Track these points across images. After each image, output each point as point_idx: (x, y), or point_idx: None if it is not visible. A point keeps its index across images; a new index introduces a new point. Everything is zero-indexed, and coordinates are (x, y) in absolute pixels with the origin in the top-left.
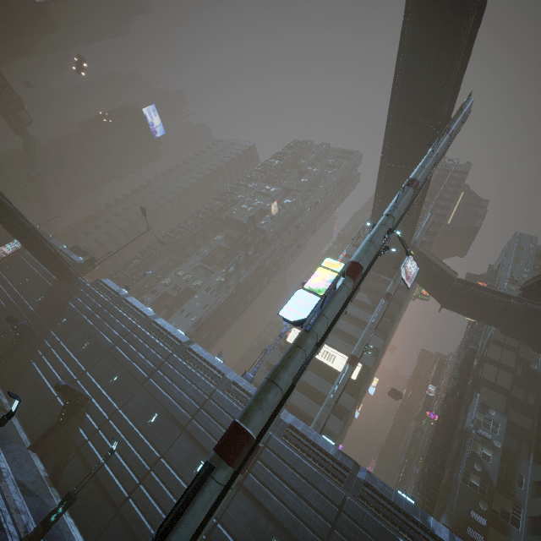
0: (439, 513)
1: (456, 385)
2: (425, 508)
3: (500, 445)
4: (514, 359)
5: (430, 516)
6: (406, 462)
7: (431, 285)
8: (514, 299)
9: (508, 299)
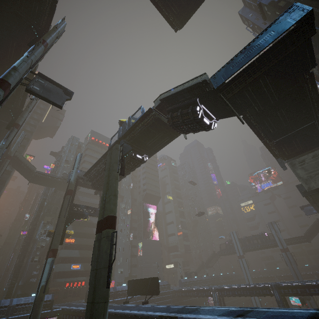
0: (20, 280)
1: (35, 218)
2: (12, 283)
3: (49, 239)
4: (61, 199)
5: (2, 300)
6: (13, 254)
7: (23, 172)
8: (60, 179)
9: (58, 179)
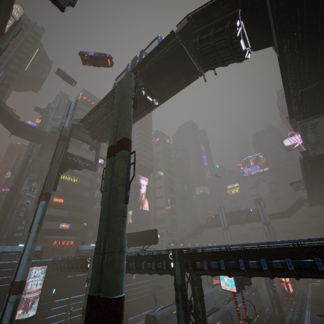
0: (3, 234)
1: (18, 174)
2: None
3: (35, 196)
4: (48, 158)
5: None
6: None
7: (4, 121)
8: (48, 134)
9: (45, 134)
